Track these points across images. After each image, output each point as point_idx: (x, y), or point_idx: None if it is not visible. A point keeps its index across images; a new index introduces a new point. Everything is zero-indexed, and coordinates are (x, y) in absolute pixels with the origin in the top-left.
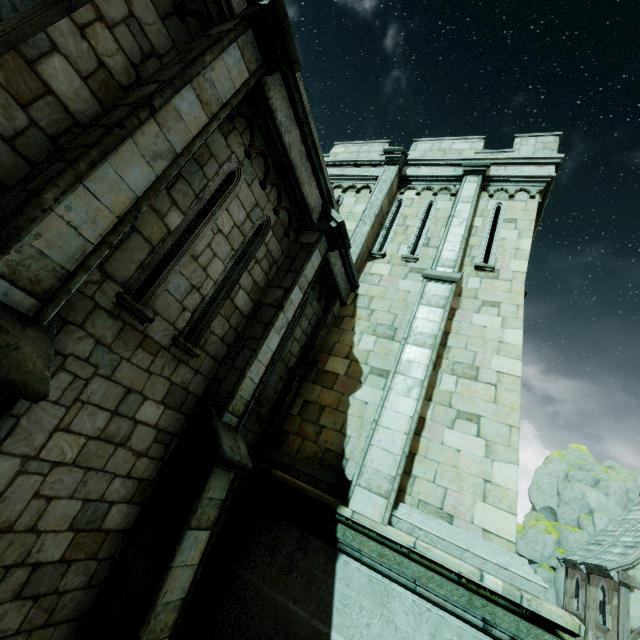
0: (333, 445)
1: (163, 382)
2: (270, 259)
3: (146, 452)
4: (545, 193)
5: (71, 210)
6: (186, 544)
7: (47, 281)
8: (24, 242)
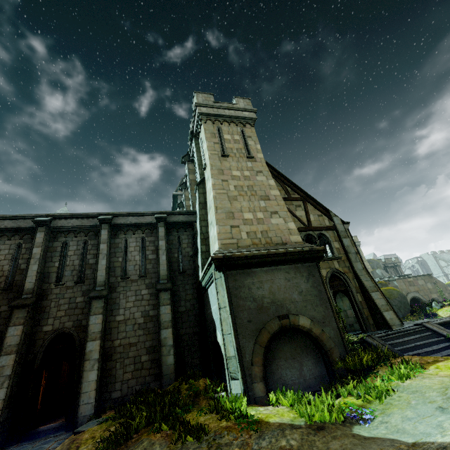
0: None
1: (143, 285)
2: (152, 242)
3: (150, 299)
4: (205, 115)
5: (99, 274)
6: (162, 309)
7: (103, 284)
8: (98, 282)
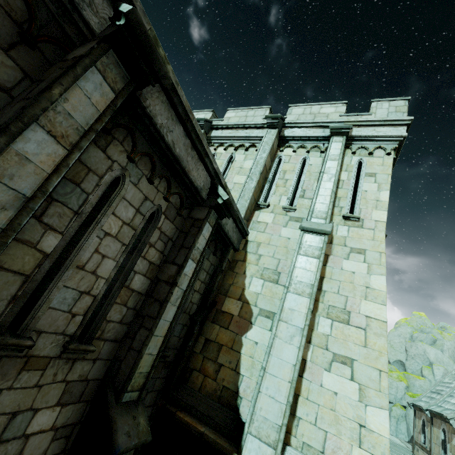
0: (229, 383)
1: (57, 386)
2: (164, 238)
3: None
4: (398, 149)
5: None
6: None
7: None
8: None
